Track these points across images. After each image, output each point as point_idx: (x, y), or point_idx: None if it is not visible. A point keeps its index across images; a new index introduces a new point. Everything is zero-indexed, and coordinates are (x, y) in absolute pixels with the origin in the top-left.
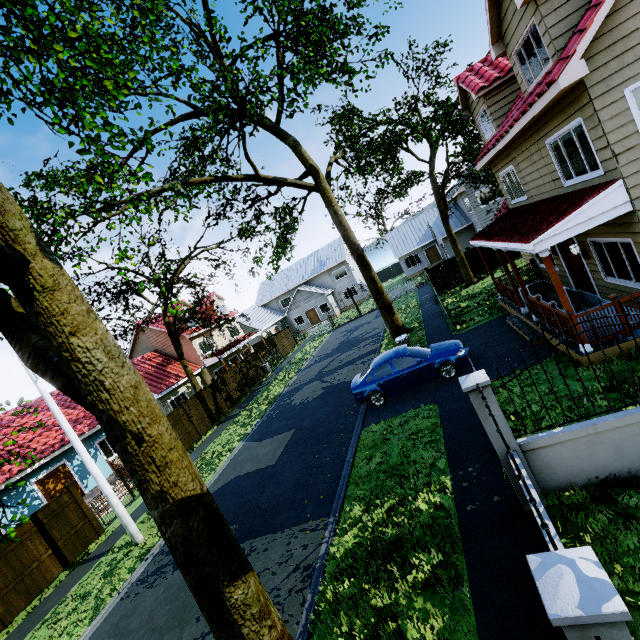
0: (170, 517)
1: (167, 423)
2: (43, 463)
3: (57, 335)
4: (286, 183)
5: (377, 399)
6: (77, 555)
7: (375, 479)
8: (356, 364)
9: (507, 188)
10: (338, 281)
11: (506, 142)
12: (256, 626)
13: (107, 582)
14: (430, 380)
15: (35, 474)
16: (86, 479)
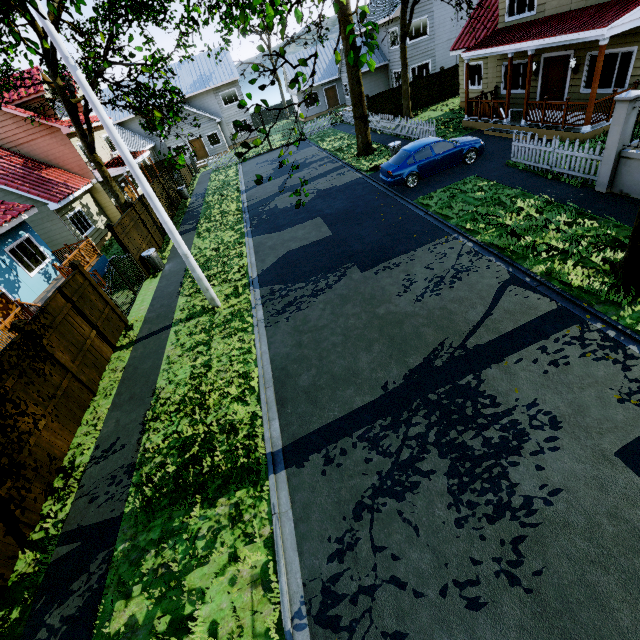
0: None
1: None
2: None
3: None
4: None
5: (412, 181)
6: (117, 340)
7: (471, 213)
8: (332, 176)
9: (509, 2)
10: (227, 108)
11: None
12: None
13: (222, 330)
14: (456, 165)
15: None
16: (15, 294)
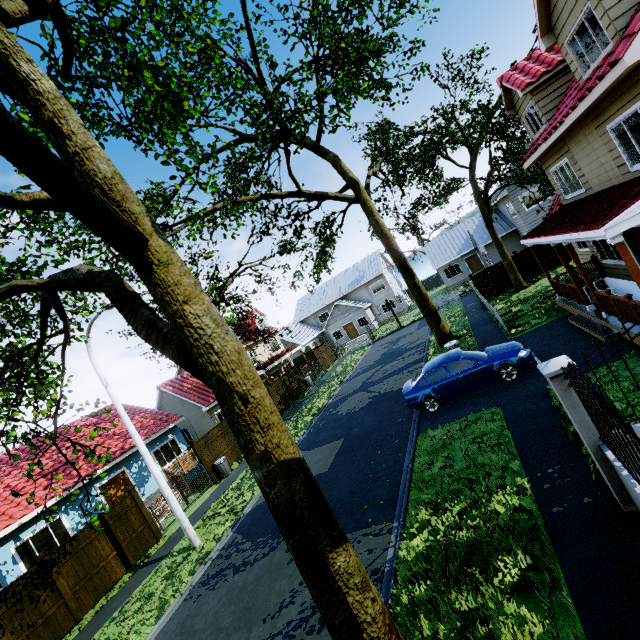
0: (274, 478)
1: (265, 389)
2: (106, 469)
3: (172, 303)
4: (327, 197)
5: (431, 405)
6: (138, 558)
7: (439, 483)
8: (402, 373)
9: (560, 183)
10: (375, 294)
11: (560, 133)
12: (359, 596)
13: (169, 584)
14: (489, 384)
15: (99, 480)
16: (143, 487)
